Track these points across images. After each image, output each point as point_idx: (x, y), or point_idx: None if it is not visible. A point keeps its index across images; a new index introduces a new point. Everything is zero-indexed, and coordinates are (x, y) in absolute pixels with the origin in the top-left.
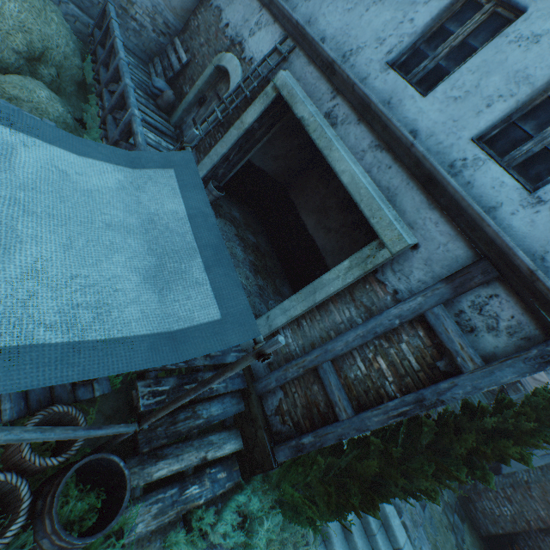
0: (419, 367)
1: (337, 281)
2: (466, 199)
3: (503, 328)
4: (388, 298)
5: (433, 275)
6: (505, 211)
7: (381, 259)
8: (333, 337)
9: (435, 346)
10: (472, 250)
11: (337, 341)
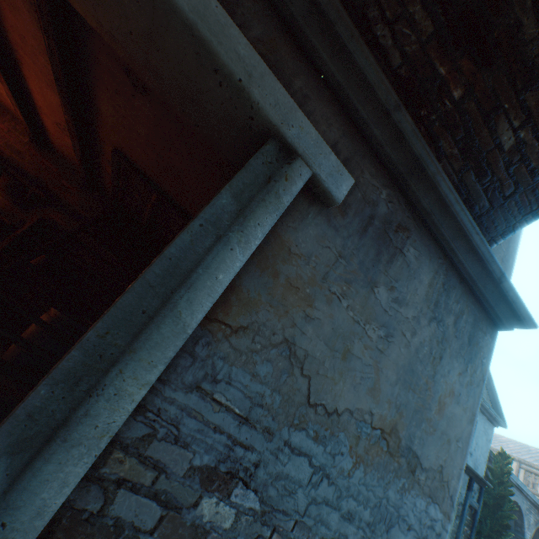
0: (470, 517)
1: (453, 517)
2: (471, 467)
3: (475, 490)
4: (460, 506)
5: (464, 489)
6: (468, 460)
7: (459, 497)
8: (455, 535)
9: (470, 508)
10: (467, 475)
11: (459, 536)
